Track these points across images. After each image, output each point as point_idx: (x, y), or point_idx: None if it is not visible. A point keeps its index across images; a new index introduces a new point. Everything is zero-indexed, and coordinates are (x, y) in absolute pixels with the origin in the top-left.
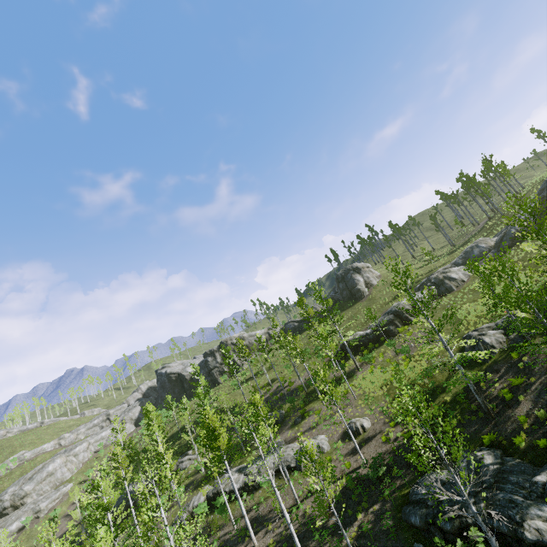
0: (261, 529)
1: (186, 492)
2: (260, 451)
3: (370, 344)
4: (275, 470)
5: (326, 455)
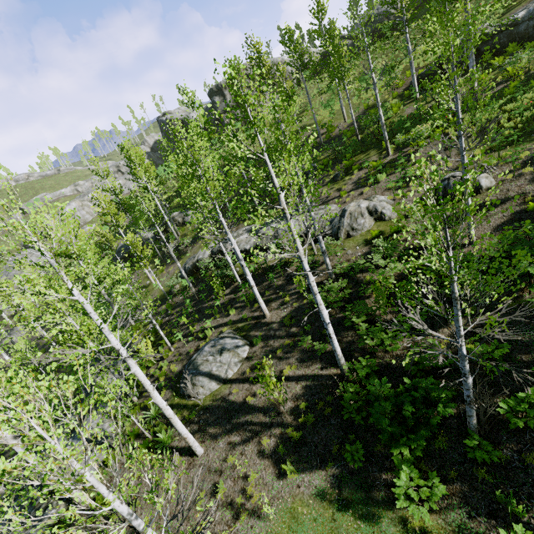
0: (276, 299)
1: (193, 245)
2: (280, 202)
3: (510, 48)
4: (299, 235)
5: (386, 225)
